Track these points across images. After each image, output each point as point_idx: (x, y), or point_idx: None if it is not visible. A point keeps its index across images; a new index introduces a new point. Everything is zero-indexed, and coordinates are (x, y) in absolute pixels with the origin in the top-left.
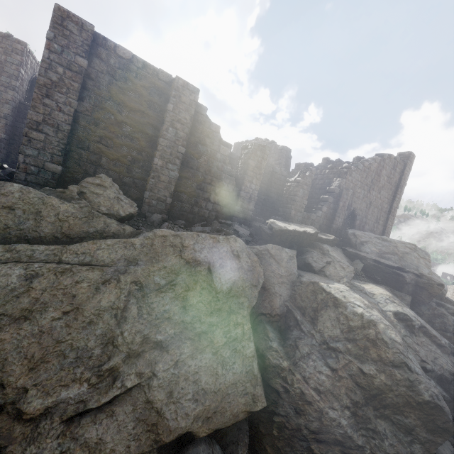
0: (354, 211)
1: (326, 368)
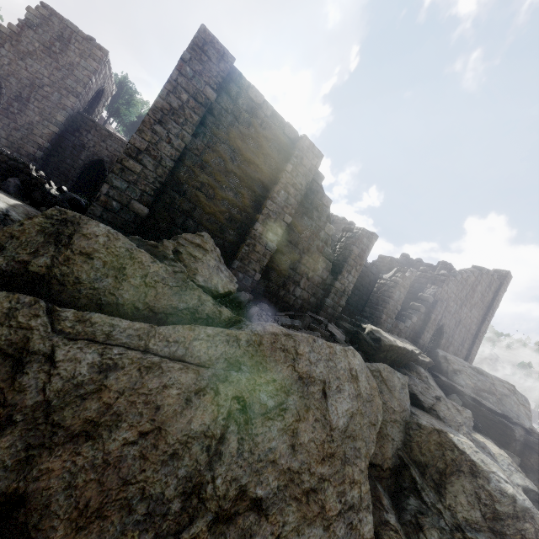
0: (442, 327)
1: None
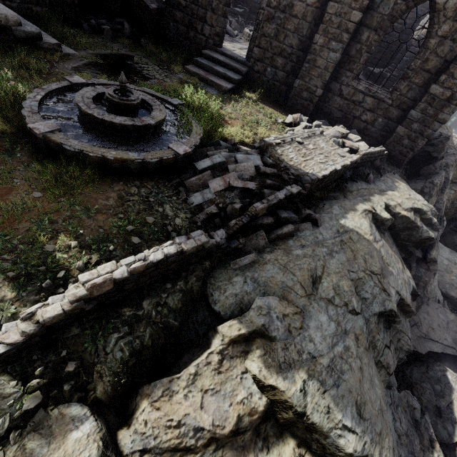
0: None
1: (452, 191)
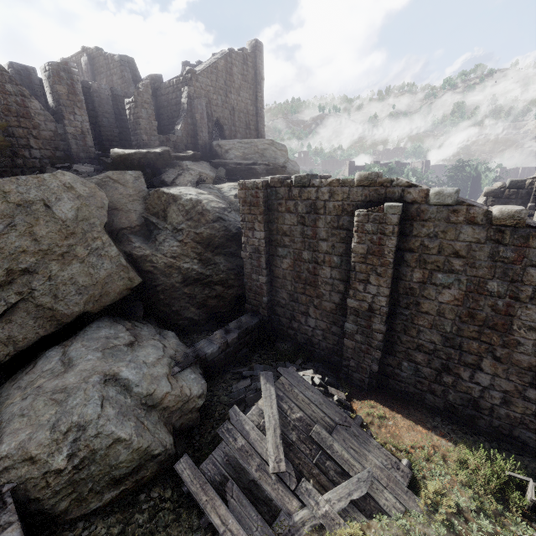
0: (219, 122)
1: (176, 242)
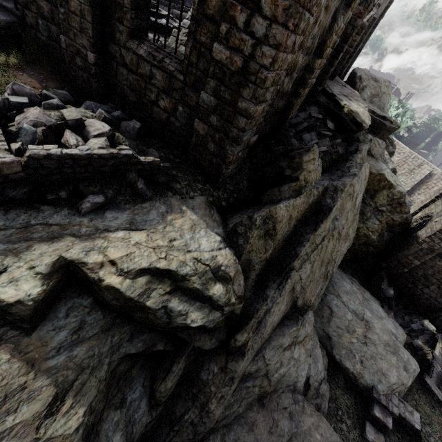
0: None
1: (377, 221)
